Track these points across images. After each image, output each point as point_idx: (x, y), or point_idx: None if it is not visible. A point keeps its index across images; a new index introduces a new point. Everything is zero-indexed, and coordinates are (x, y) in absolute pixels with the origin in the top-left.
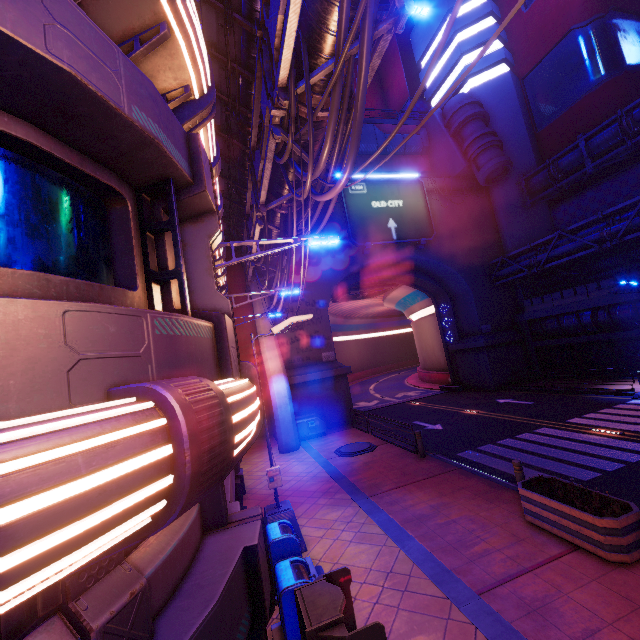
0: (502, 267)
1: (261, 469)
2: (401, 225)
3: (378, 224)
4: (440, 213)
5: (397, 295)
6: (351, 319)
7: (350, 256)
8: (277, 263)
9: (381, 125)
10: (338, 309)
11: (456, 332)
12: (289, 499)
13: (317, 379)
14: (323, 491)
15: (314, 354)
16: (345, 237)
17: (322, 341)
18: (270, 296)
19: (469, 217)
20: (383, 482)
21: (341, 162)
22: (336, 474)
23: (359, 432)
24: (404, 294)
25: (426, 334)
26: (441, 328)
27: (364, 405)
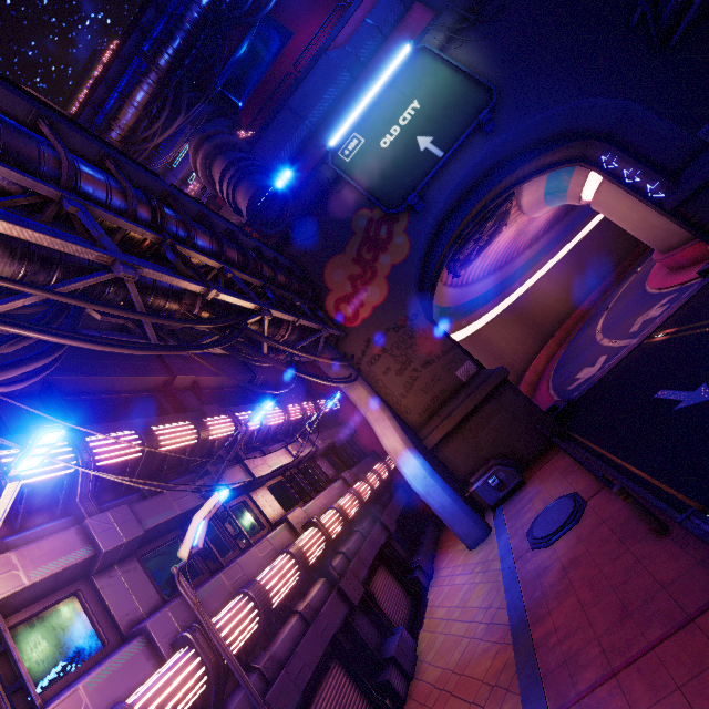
0: (662, 8)
1: (443, 599)
2: (437, 130)
3: (406, 161)
4: (484, 52)
5: (532, 199)
6: (516, 260)
7: (404, 231)
8: (333, 313)
9: (335, 42)
10: (484, 268)
11: (658, 178)
12: (448, 707)
13: (469, 412)
14: (491, 682)
15: (446, 381)
16: (382, 215)
17: (445, 359)
18: (352, 354)
19: (536, 5)
20: (582, 651)
21: (325, 135)
22: (516, 616)
23: (566, 462)
24: (539, 191)
25: (619, 210)
26: (629, 191)
27: (585, 377)
